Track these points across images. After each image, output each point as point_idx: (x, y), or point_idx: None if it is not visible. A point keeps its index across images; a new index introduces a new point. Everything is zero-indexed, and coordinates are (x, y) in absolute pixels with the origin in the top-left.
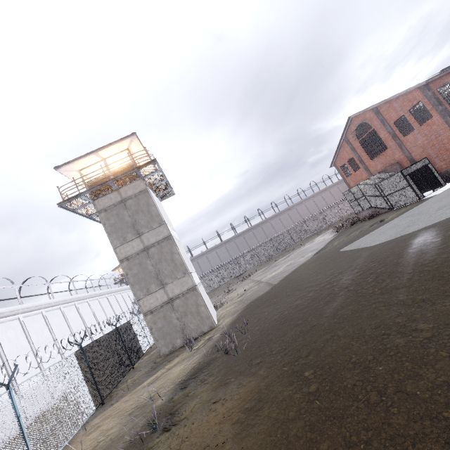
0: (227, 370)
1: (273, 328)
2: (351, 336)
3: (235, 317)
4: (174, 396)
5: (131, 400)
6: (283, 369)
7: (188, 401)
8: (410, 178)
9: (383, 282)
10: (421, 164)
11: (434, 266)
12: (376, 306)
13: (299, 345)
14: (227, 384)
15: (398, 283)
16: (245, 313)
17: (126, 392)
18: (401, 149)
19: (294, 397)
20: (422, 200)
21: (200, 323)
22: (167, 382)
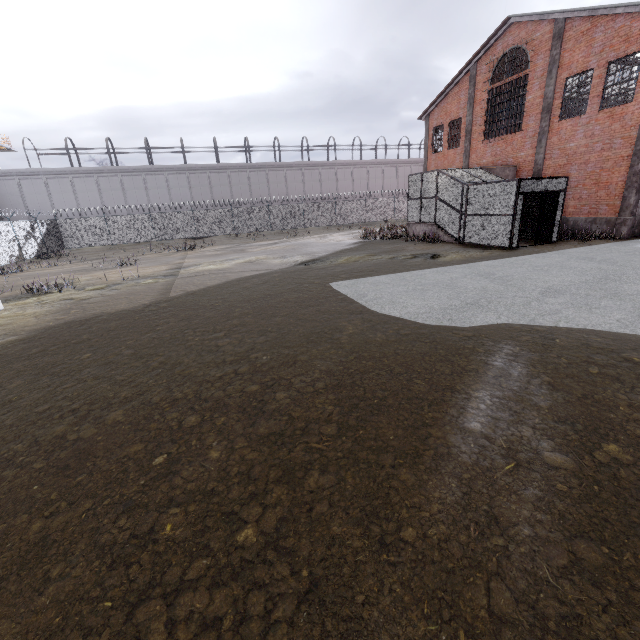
0: None
1: None
2: None
3: None
4: None
5: None
6: None
7: None
8: (522, 202)
9: None
10: (553, 186)
11: None
12: None
13: None
14: None
15: None
16: None
17: None
18: (539, 143)
19: None
20: (512, 251)
21: None
22: None
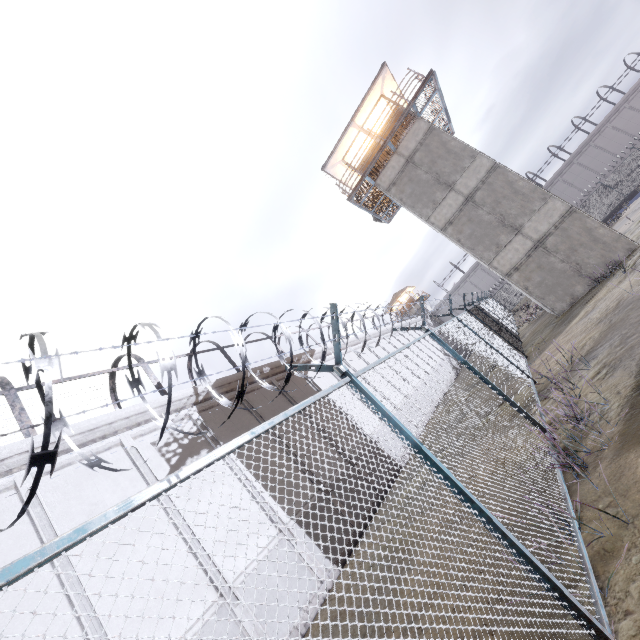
0: None
1: None
2: None
3: None
4: None
5: (573, 331)
6: None
7: None
8: None
9: None
10: None
11: None
12: None
13: None
14: None
15: None
16: None
17: (544, 346)
18: None
19: None
20: None
21: (606, 252)
22: (627, 289)
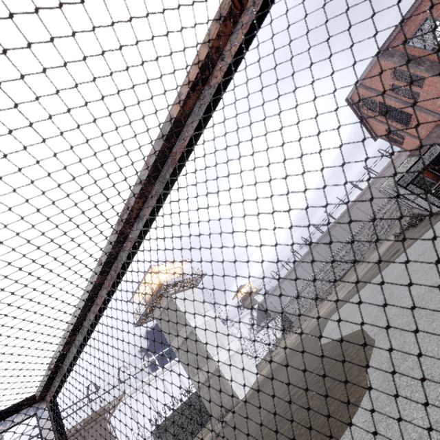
0: None
1: None
2: None
3: (247, 396)
4: None
5: None
6: None
7: None
8: (415, 187)
9: None
10: (428, 158)
11: None
12: None
13: None
14: None
15: None
16: (251, 395)
17: None
18: (426, 113)
19: None
20: (438, 218)
21: (229, 398)
22: None
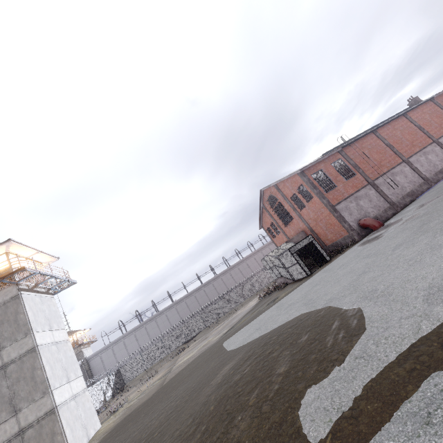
0: None
1: None
2: None
3: None
4: None
5: None
6: None
7: None
8: (297, 256)
9: None
10: (307, 241)
11: (172, 440)
12: None
13: None
14: None
15: None
16: (103, 441)
17: None
18: (302, 220)
19: None
20: (307, 278)
21: None
22: None
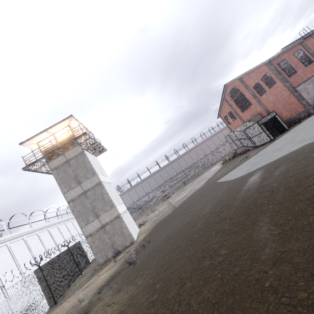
0: (125, 279)
1: (160, 245)
2: (190, 257)
3: (147, 234)
4: (92, 299)
5: (71, 300)
6: (149, 281)
7: (97, 303)
8: (263, 126)
9: (222, 213)
10: (271, 116)
11: (248, 203)
12: (212, 232)
13: (165, 262)
14: (120, 291)
15: (228, 215)
16: (153, 231)
17: (72, 294)
18: (260, 104)
19: (144, 304)
20: (272, 141)
21: (124, 240)
22: (94, 287)
